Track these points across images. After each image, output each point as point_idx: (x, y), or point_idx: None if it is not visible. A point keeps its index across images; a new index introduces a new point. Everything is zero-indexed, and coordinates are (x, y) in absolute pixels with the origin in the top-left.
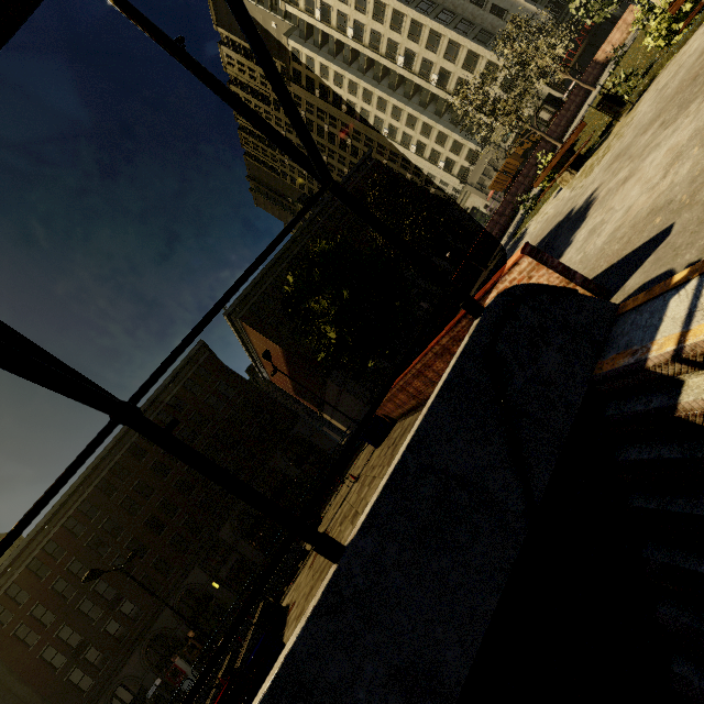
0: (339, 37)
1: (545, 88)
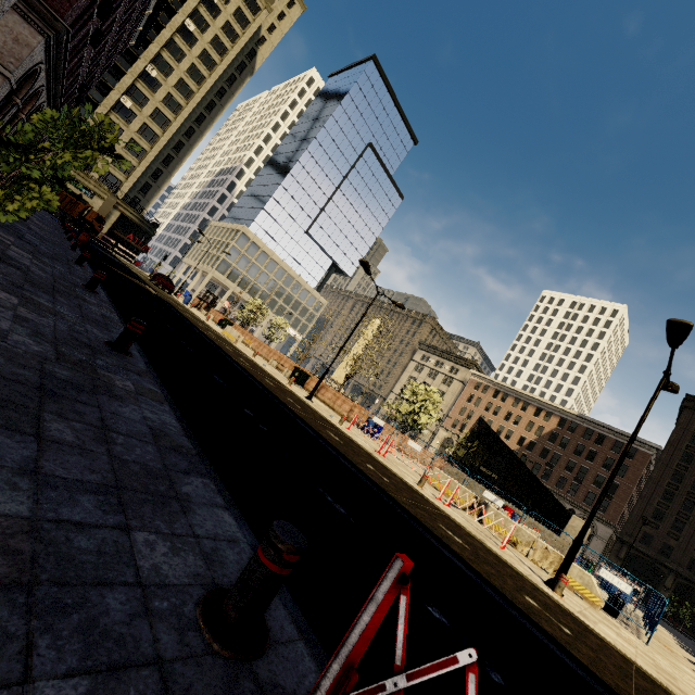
0: (190, 5)
1: (114, 220)
